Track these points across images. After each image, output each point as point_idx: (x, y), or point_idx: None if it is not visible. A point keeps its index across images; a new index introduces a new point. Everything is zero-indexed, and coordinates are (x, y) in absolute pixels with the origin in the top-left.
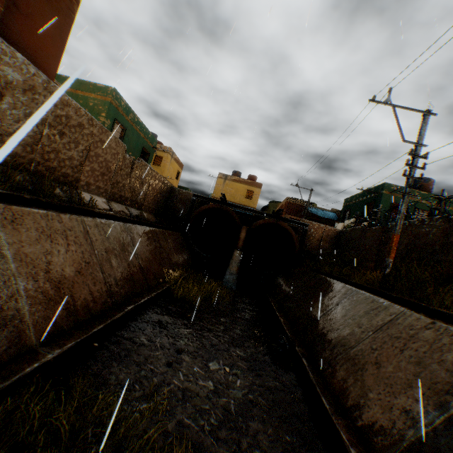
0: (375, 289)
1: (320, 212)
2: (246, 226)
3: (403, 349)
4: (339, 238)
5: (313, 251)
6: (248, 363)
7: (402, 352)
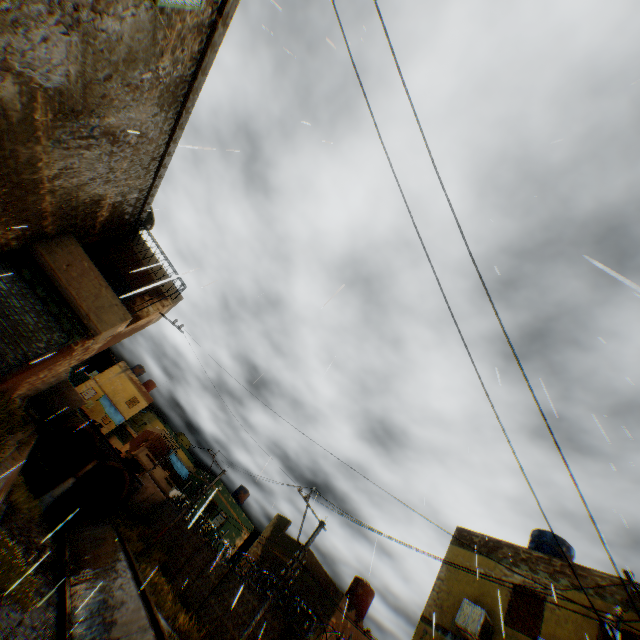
0: (130, 552)
1: (177, 464)
2: (99, 461)
3: (111, 574)
4: (160, 505)
5: (133, 506)
6: (41, 562)
7: (109, 575)
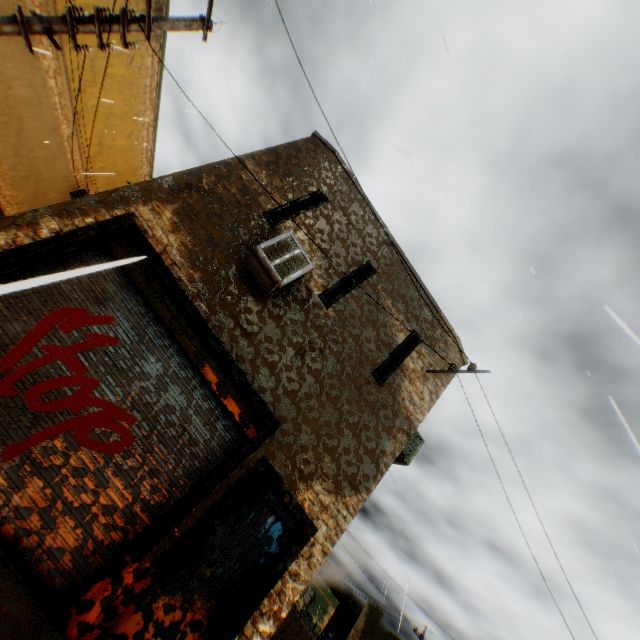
0: None
1: None
2: None
3: None
4: None
5: None
6: None
7: None
